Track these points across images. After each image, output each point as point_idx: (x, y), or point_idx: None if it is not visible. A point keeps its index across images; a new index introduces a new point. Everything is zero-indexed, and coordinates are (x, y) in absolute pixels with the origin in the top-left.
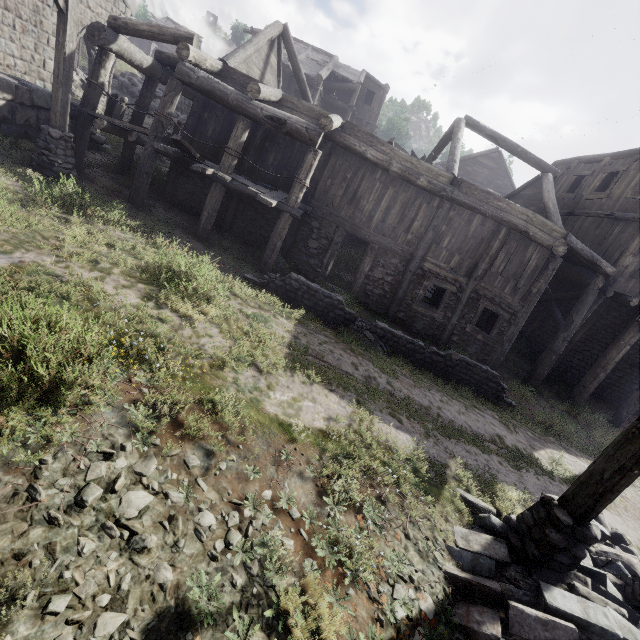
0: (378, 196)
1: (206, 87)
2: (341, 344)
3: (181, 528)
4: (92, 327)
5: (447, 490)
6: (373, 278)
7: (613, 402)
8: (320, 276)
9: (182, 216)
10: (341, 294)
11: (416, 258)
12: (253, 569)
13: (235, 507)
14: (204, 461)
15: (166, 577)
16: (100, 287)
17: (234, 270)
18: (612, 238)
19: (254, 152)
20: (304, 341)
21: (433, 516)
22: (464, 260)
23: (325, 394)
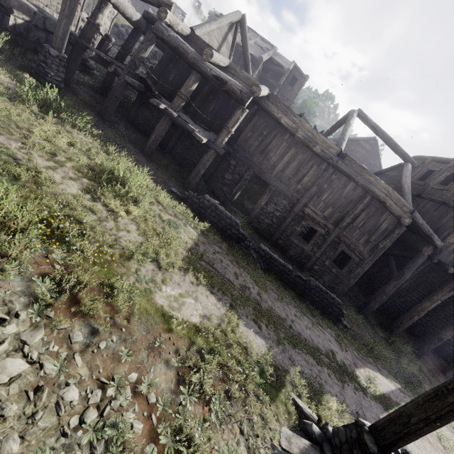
0: (283, 152)
1: (173, 44)
2: (230, 256)
3: (44, 400)
4: (29, 206)
5: (283, 393)
6: (266, 211)
7: (419, 337)
8: (228, 200)
9: (137, 135)
10: (240, 217)
11: (300, 203)
12: (97, 449)
13: (101, 385)
14: (87, 338)
15: (11, 449)
16: (48, 175)
17: (164, 183)
18: (445, 220)
19: (200, 100)
20: (202, 248)
21: (267, 415)
22: (335, 212)
23: (206, 295)
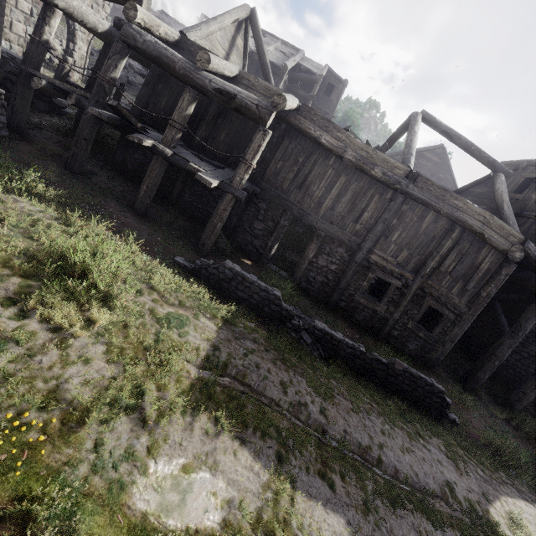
0: (329, 183)
1: (152, 52)
2: (271, 352)
3: None
4: None
5: None
6: (317, 265)
7: None
8: (263, 258)
9: (126, 186)
10: (281, 282)
11: (363, 249)
12: None
13: None
14: None
15: None
16: None
17: (164, 252)
18: None
19: (206, 127)
20: (225, 353)
21: None
22: (413, 256)
23: (233, 453)
